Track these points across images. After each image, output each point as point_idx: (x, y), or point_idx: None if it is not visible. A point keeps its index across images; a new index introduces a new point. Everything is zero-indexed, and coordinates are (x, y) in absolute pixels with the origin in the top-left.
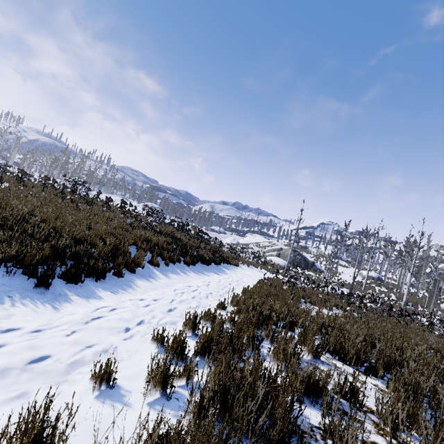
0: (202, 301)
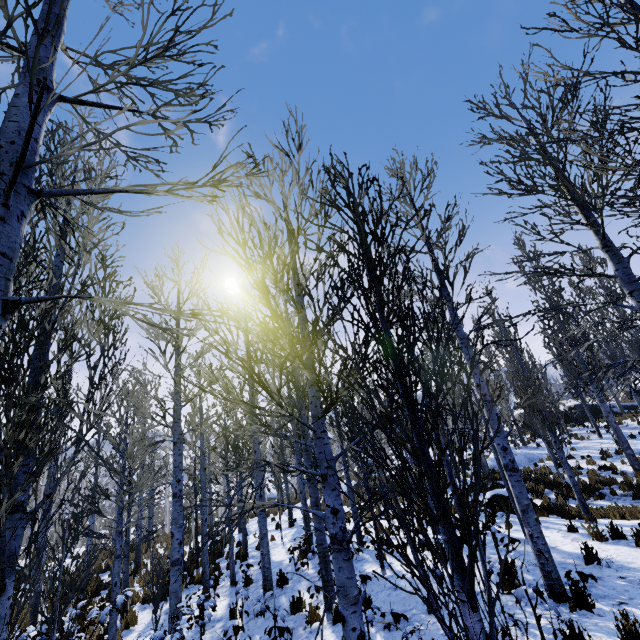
0: None
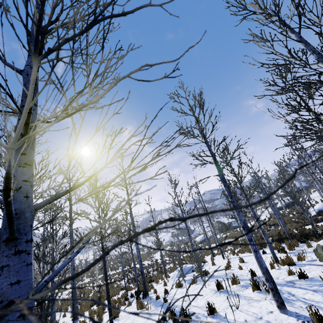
0: None
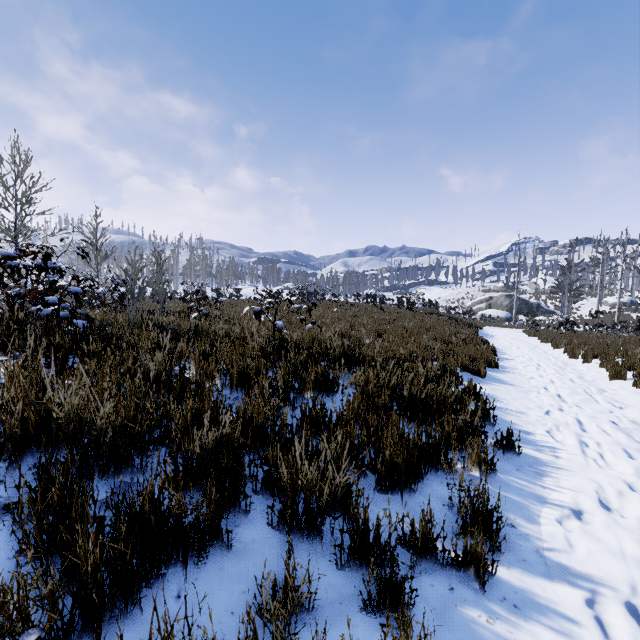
0: (538, 348)
